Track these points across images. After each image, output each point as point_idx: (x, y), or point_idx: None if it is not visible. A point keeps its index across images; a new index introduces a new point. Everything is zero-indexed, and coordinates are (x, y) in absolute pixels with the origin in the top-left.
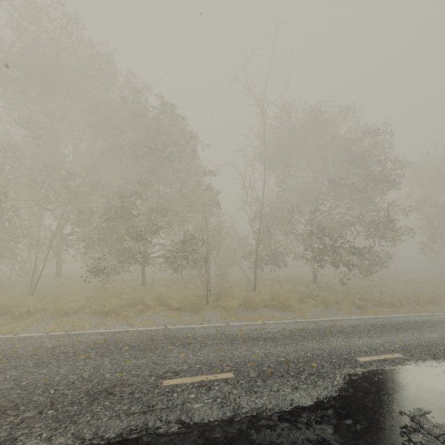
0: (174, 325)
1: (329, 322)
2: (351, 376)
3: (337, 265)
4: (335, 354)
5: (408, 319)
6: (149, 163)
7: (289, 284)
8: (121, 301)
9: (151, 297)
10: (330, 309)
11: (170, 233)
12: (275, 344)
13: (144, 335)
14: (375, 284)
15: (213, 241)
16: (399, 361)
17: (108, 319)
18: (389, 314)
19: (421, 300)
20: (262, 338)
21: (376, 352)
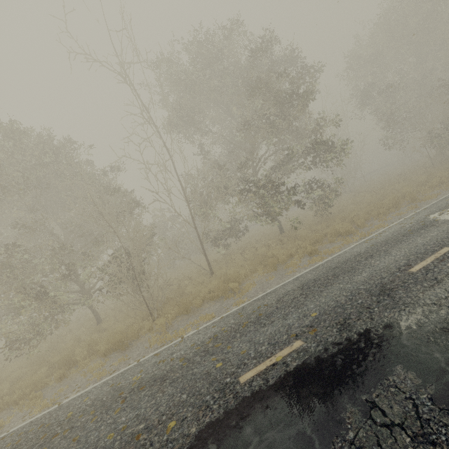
0: (81, 389)
1: (258, 303)
2: (205, 433)
3: (280, 214)
4: (218, 379)
5: (351, 253)
6: (34, 196)
7: (252, 250)
8: (33, 378)
9: (80, 348)
10: (279, 271)
11: (88, 265)
12: (158, 389)
13: (15, 439)
14: (348, 203)
15: (134, 253)
16: (292, 359)
17: (14, 411)
18: (338, 251)
19: (381, 210)
20: (153, 379)
21: (273, 349)
